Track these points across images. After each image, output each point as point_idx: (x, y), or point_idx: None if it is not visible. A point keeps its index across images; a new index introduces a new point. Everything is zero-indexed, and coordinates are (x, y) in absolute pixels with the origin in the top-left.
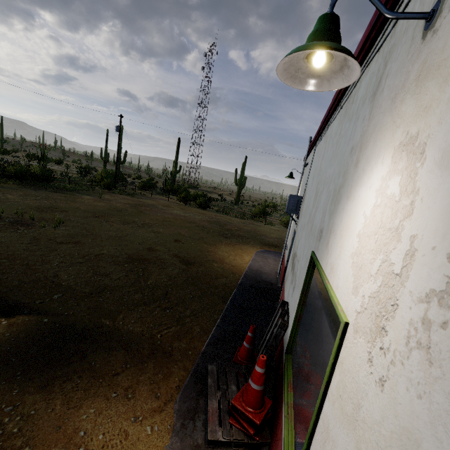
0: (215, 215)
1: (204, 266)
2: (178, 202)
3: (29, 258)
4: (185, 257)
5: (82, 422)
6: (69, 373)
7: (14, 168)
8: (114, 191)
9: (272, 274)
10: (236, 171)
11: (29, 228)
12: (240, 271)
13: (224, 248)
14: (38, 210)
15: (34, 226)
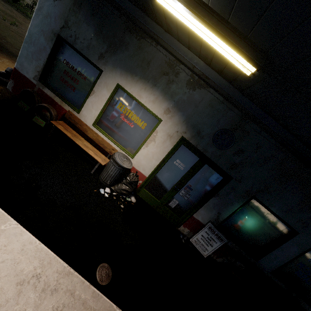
0: None
1: None
2: None
3: None
4: None
5: (3, 59)
6: (2, 53)
7: None
8: None
9: None
10: None
11: None
12: None
13: None
14: (3, 12)
15: None
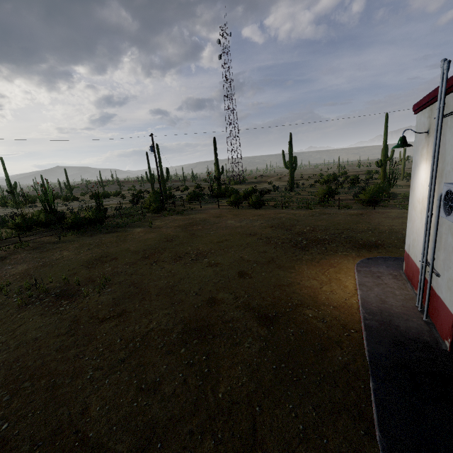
0: (274, 213)
1: (295, 322)
2: (230, 206)
3: (58, 369)
4: (261, 308)
5: None
6: None
7: (70, 219)
8: (164, 214)
9: (411, 315)
10: (283, 153)
11: (73, 302)
12: (352, 317)
13: (308, 271)
14: (88, 266)
15: (78, 296)
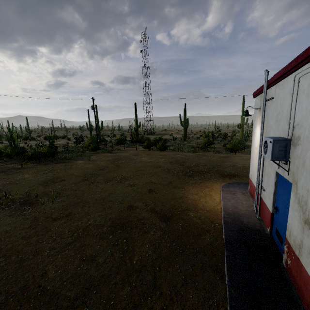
0: (173, 154)
1: (182, 219)
2: (144, 149)
3: (24, 249)
4: (162, 211)
5: None
6: None
7: (30, 152)
8: (98, 152)
9: (251, 215)
10: (180, 116)
11: (33, 207)
12: (217, 217)
13: (192, 190)
14: (43, 184)
15: (37, 204)
